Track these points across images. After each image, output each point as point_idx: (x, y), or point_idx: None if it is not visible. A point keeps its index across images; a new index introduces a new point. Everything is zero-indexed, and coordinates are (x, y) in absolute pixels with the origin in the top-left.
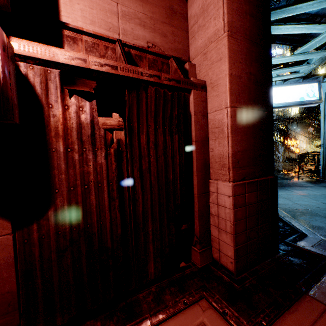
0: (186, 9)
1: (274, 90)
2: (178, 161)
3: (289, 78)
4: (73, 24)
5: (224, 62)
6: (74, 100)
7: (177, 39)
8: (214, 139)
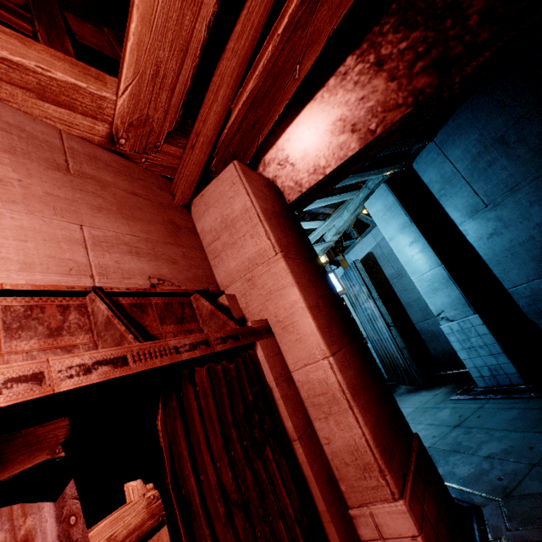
0: (192, 221)
1: None
2: (291, 511)
3: None
4: None
5: (294, 291)
6: None
7: (192, 262)
8: (324, 418)
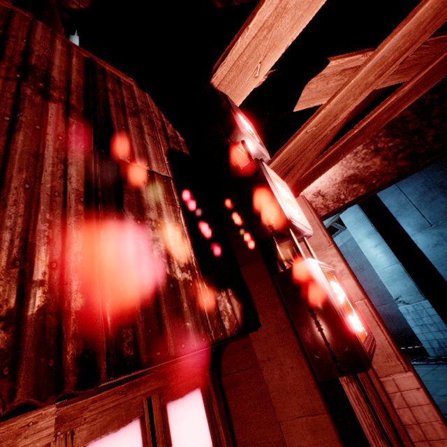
0: None
1: None
2: None
3: None
4: None
5: (342, 264)
6: None
7: None
8: None
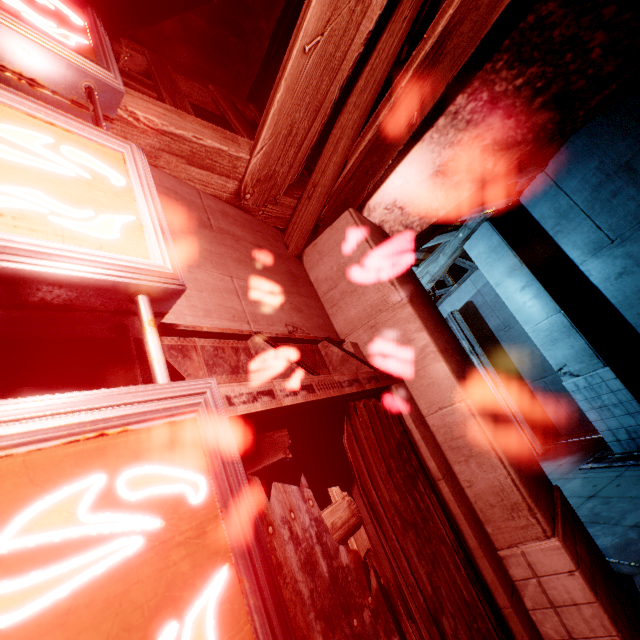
0: (305, 271)
1: None
2: (448, 541)
3: None
4: (179, 322)
5: (423, 335)
6: (275, 498)
7: (313, 311)
8: (464, 460)
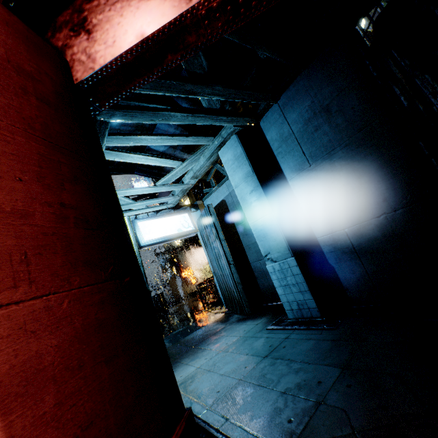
0: None
1: (149, 223)
2: None
3: (160, 209)
4: None
5: None
6: None
7: None
8: None
